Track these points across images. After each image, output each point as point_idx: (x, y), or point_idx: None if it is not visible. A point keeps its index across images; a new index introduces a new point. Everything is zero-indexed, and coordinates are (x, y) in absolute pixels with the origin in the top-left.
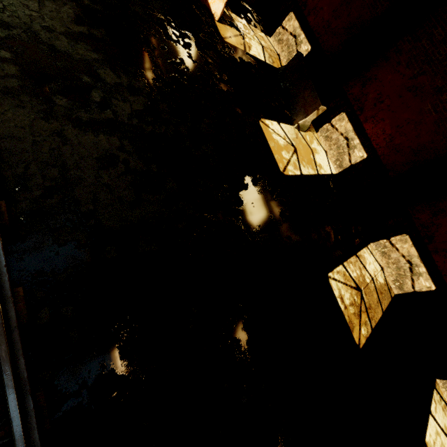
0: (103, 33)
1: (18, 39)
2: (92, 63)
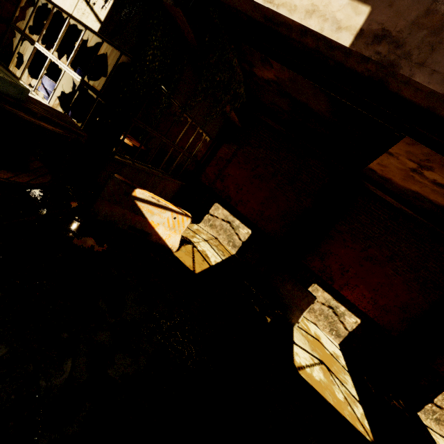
0: None
1: None
2: None
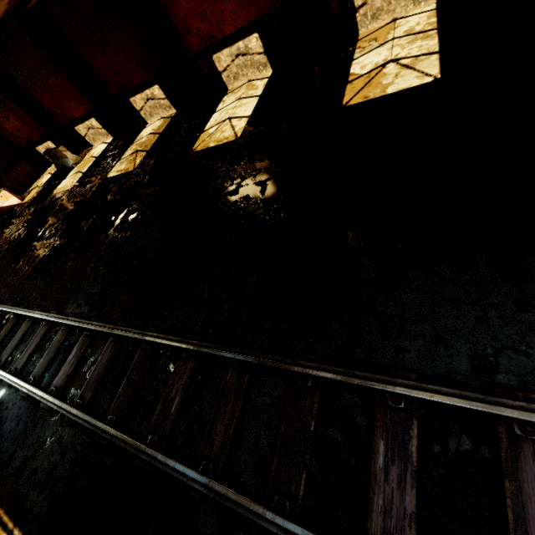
0: None
1: None
2: None
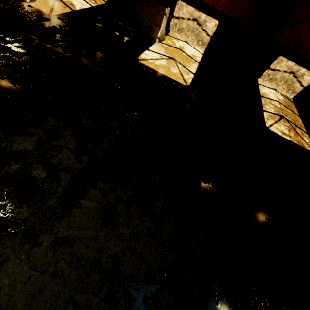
0: None
1: None
2: None
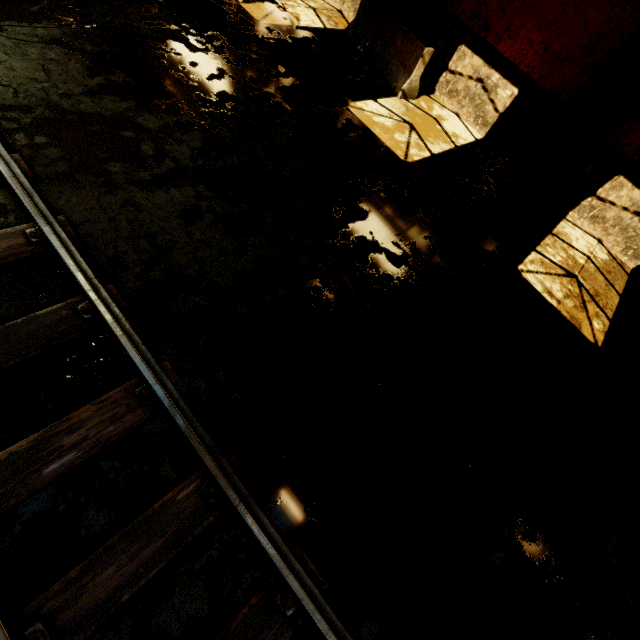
0: (122, 76)
1: (44, 119)
2: (126, 114)
